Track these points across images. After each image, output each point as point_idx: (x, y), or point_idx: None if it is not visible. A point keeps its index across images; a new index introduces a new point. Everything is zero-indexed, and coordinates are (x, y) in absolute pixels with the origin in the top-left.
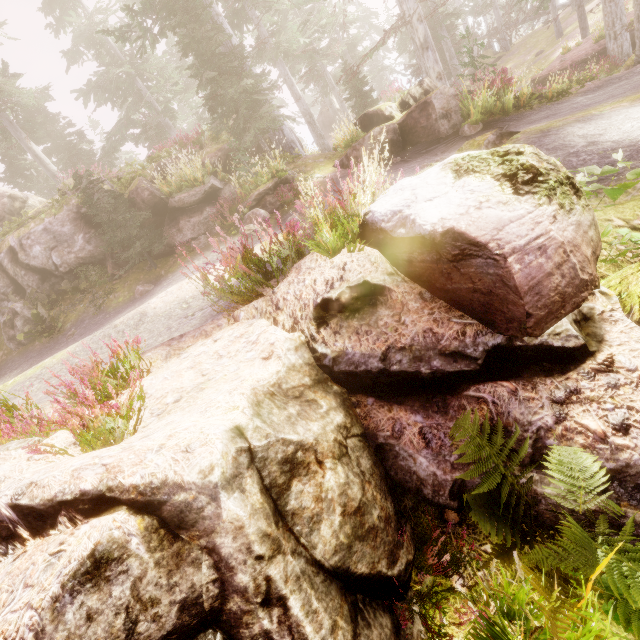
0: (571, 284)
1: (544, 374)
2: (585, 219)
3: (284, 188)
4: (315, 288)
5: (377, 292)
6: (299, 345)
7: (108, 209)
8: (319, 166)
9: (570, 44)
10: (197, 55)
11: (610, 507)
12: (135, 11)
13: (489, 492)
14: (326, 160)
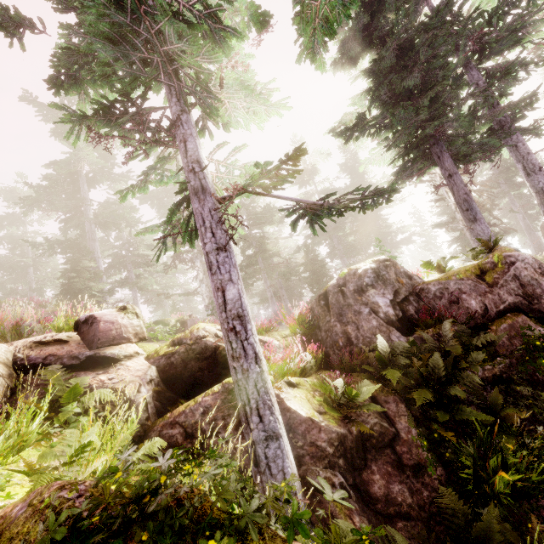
0: (119, 335)
1: (102, 368)
2: (136, 324)
3: None
4: (38, 338)
5: (63, 341)
6: (9, 351)
7: None
8: None
9: None
10: (73, 266)
11: (91, 403)
12: (51, 240)
13: (50, 405)
14: None
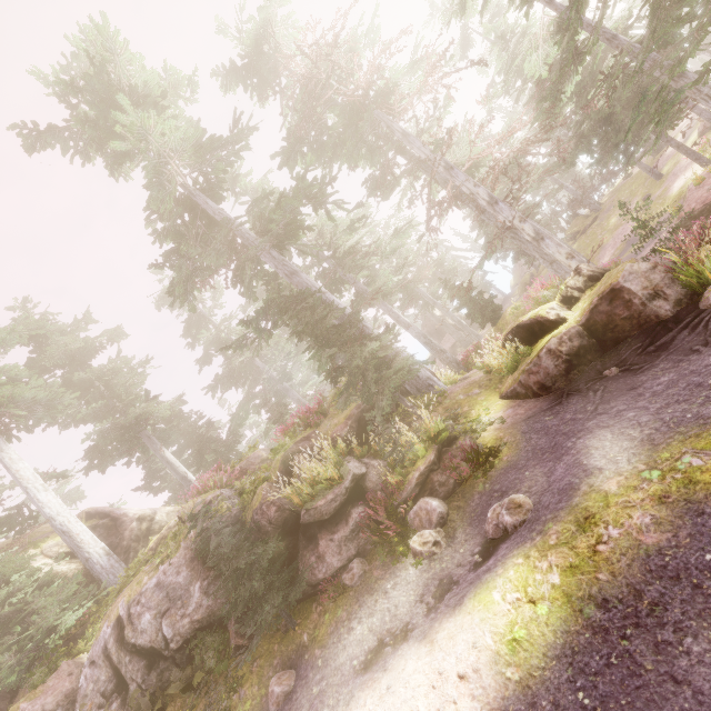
0: None
1: None
2: None
3: (451, 453)
4: None
5: None
6: None
7: (227, 555)
8: (478, 401)
9: (684, 177)
10: (311, 336)
11: None
12: (250, 321)
13: None
14: (483, 390)
